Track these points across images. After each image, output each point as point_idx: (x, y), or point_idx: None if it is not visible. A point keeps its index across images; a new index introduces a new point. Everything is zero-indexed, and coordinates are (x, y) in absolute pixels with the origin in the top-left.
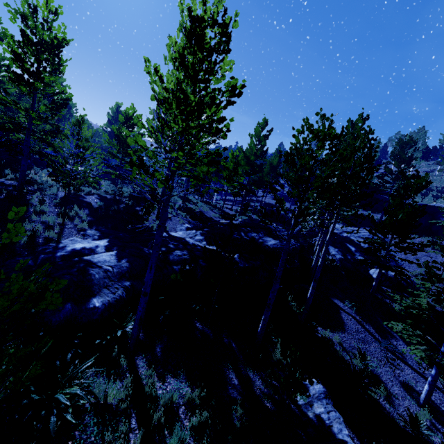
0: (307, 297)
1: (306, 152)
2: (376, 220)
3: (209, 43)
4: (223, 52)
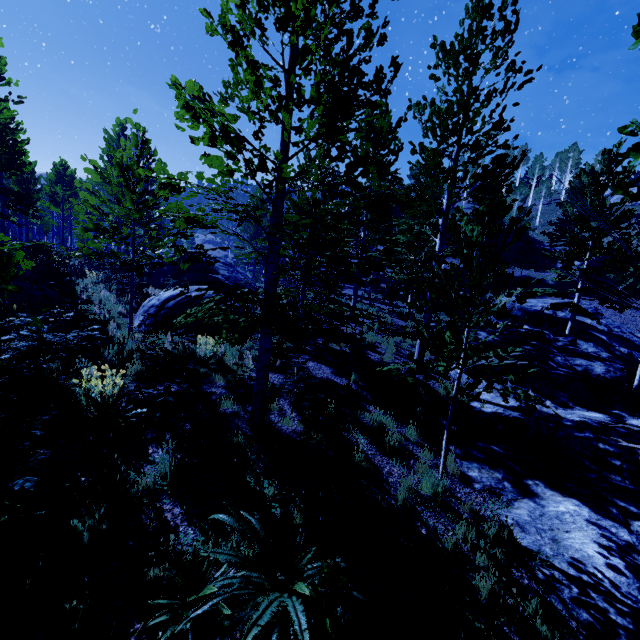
0: None
1: None
2: (553, 283)
3: None
4: None
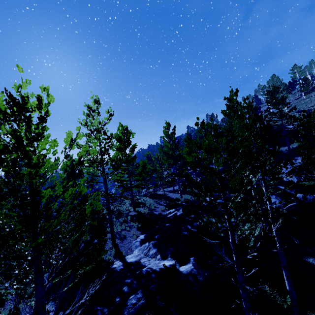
0: (288, 290)
1: (205, 167)
2: (286, 151)
3: (17, 135)
4: (30, 141)
